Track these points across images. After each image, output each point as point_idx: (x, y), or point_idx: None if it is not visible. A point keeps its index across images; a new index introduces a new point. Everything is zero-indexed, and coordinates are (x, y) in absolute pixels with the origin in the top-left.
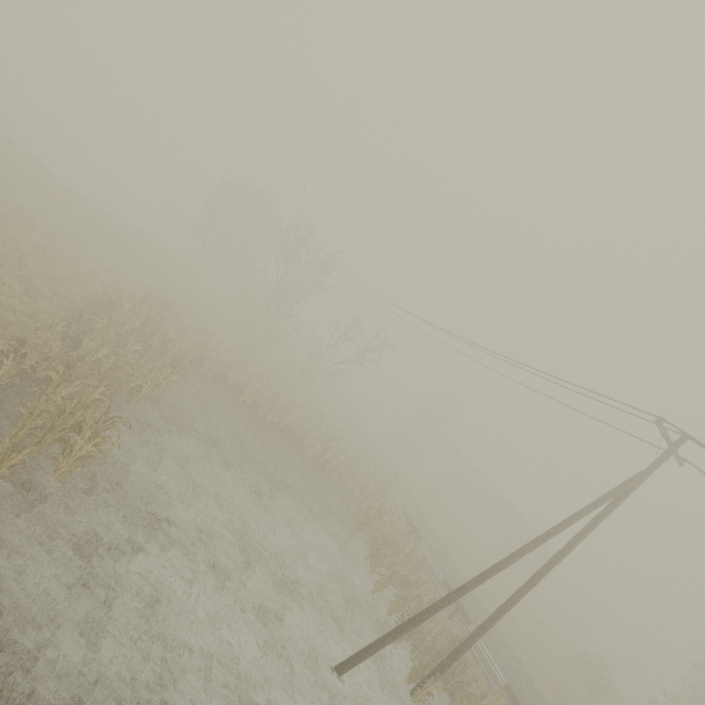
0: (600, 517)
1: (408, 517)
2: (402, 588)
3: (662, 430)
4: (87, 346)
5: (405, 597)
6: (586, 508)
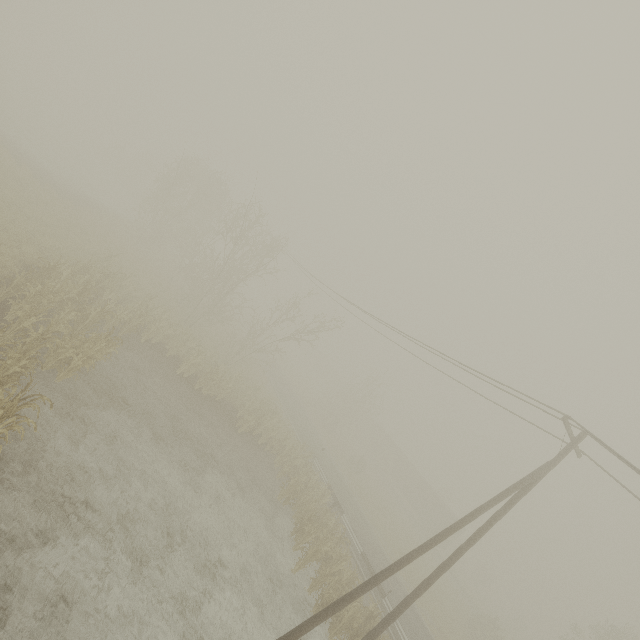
0: (510, 504)
1: (332, 489)
2: (324, 564)
3: (567, 426)
4: (15, 312)
5: (327, 574)
6: (499, 496)
